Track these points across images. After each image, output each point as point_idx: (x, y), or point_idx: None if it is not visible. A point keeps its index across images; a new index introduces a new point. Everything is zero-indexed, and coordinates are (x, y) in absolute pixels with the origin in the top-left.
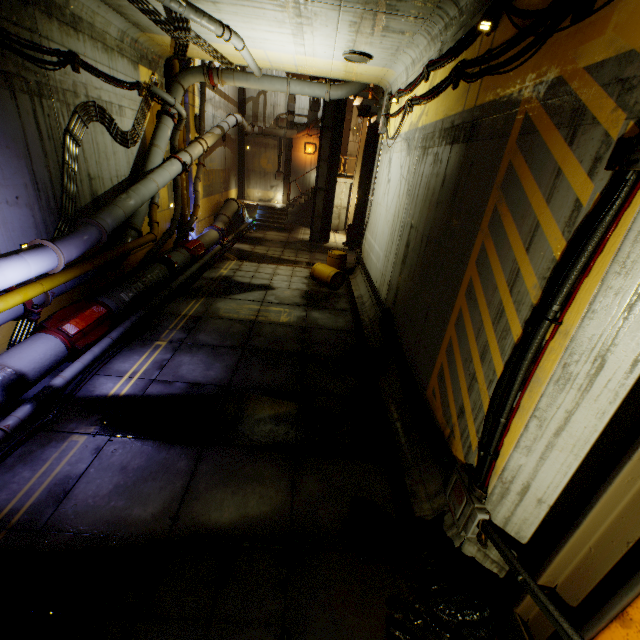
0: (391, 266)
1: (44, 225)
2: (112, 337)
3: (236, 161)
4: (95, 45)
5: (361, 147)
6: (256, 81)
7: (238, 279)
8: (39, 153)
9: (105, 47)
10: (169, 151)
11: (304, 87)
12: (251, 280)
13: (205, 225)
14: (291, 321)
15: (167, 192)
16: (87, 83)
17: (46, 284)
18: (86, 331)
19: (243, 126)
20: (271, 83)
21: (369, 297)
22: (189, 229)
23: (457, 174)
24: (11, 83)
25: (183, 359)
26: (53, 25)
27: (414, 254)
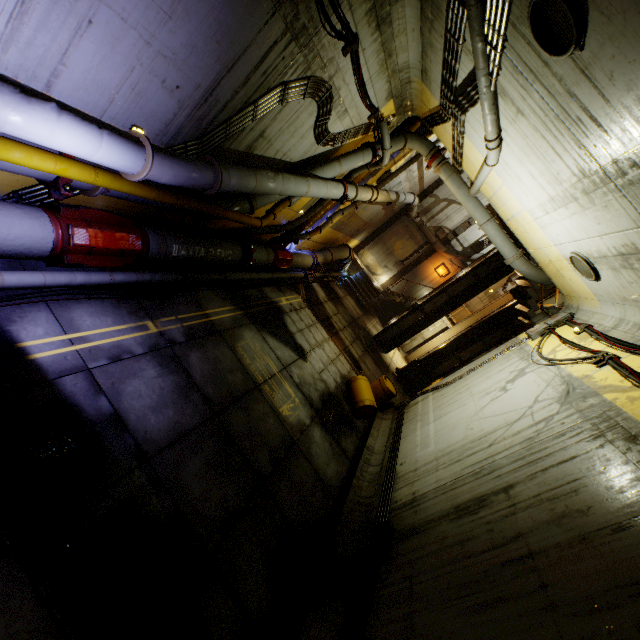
0: (436, 483)
1: (177, 130)
2: (114, 278)
3: (380, 224)
4: (379, 52)
5: (484, 310)
6: (465, 195)
7: (288, 320)
8: (241, 75)
9: (384, 61)
10: (344, 175)
11: (499, 236)
12: (297, 332)
13: (310, 246)
14: (289, 419)
15: (309, 200)
16: (342, 69)
17: (102, 178)
18: (96, 250)
19: (412, 209)
20: (475, 207)
21: (379, 464)
22: (295, 240)
23: None
24: (282, 2)
25: (147, 369)
26: (366, 3)
27: (486, 533)
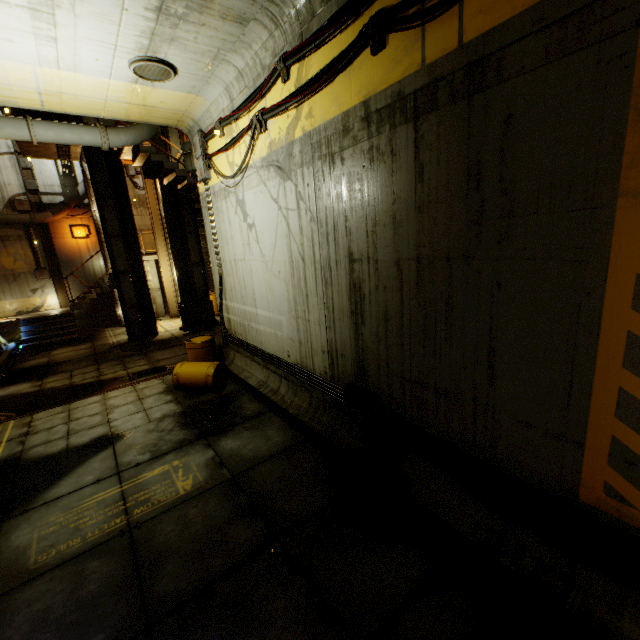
0: (321, 326)
1: None
2: None
3: None
4: None
5: (154, 217)
6: None
7: (38, 452)
8: None
9: None
10: None
11: (62, 131)
12: (68, 441)
13: None
14: (200, 480)
15: None
16: None
17: None
18: None
19: None
20: None
21: (280, 379)
22: None
23: (463, 148)
24: None
25: None
26: None
27: (386, 293)
